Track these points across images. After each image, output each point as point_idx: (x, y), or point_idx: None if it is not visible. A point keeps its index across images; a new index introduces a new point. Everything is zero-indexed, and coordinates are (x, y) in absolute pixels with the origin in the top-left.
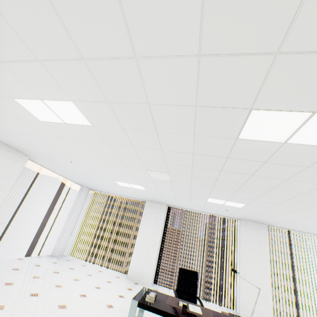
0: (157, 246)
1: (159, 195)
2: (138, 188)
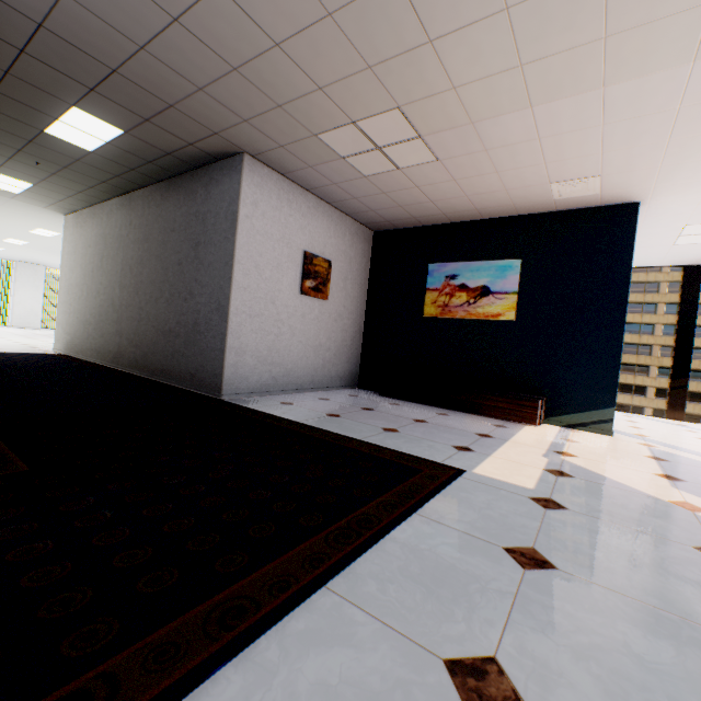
0: None
1: None
2: None
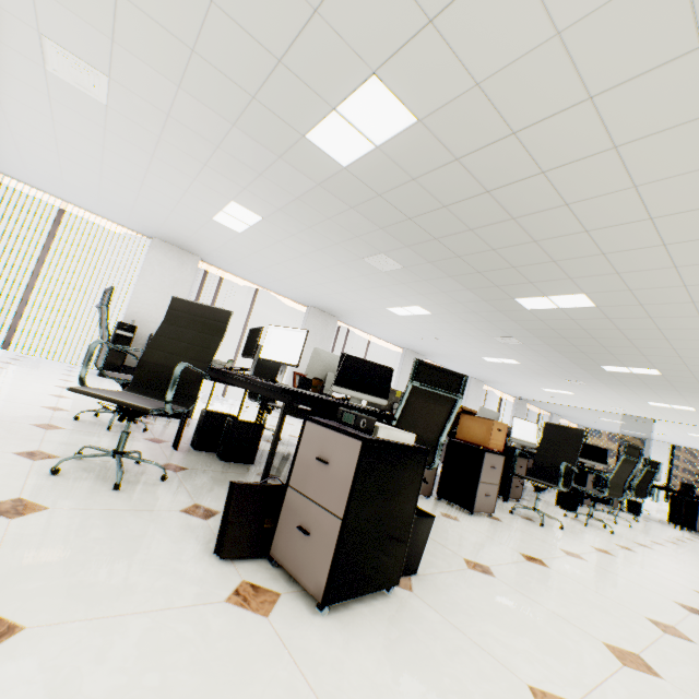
0: (663, 475)
1: (659, 438)
2: (640, 434)
